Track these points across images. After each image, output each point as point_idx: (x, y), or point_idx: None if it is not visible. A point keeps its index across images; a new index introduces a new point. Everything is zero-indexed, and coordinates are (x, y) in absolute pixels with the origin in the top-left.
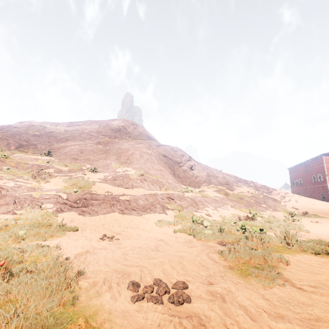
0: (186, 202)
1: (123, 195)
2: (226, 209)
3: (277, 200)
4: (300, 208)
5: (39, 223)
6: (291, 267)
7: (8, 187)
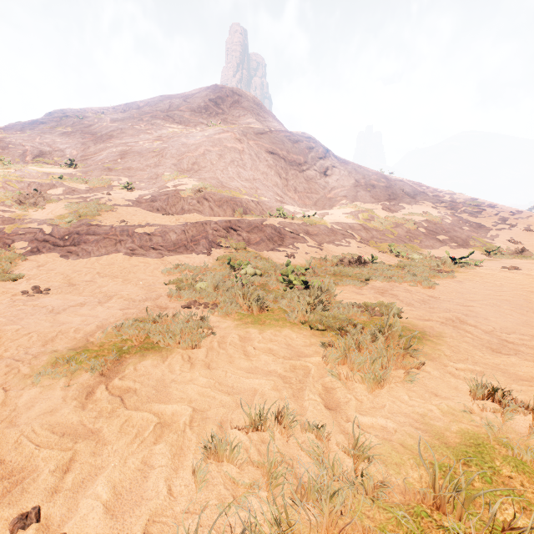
0: (261, 234)
1: (145, 225)
2: (344, 245)
3: (483, 227)
4: (525, 242)
5: None
6: (191, 352)
7: None
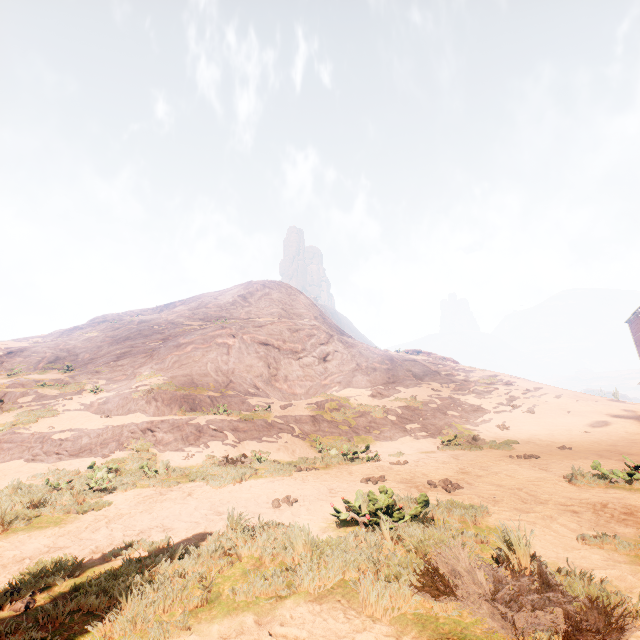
0: (178, 434)
1: (66, 430)
2: (270, 441)
3: (480, 410)
4: (514, 427)
5: None
6: None
7: None
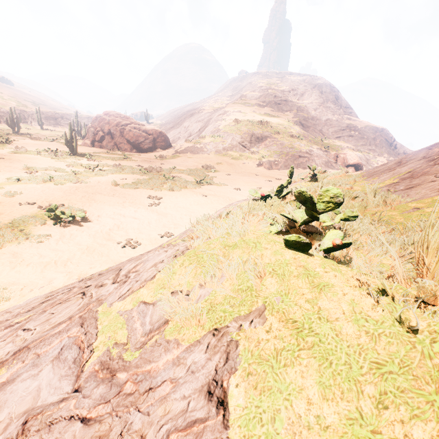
0: None
1: None
2: None
3: None
4: None
5: None
6: None
7: None
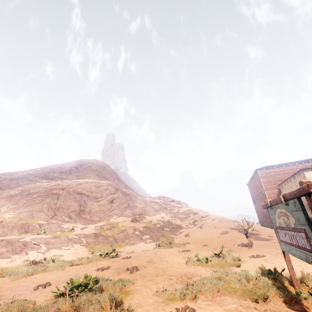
0: (10, 247)
1: None
2: (66, 249)
3: (180, 227)
4: (191, 235)
5: None
6: None
7: None
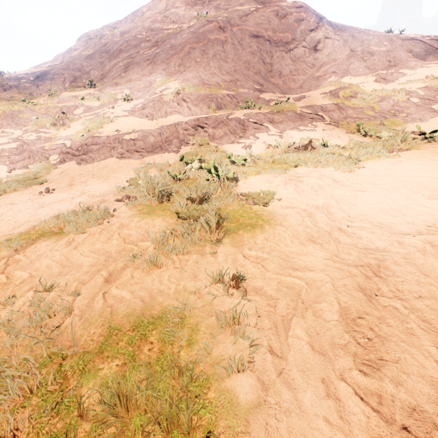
0: (225, 129)
1: (131, 132)
2: (308, 130)
3: None
4: None
5: (29, 177)
6: (78, 236)
7: (30, 141)
